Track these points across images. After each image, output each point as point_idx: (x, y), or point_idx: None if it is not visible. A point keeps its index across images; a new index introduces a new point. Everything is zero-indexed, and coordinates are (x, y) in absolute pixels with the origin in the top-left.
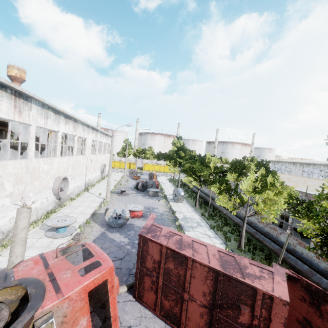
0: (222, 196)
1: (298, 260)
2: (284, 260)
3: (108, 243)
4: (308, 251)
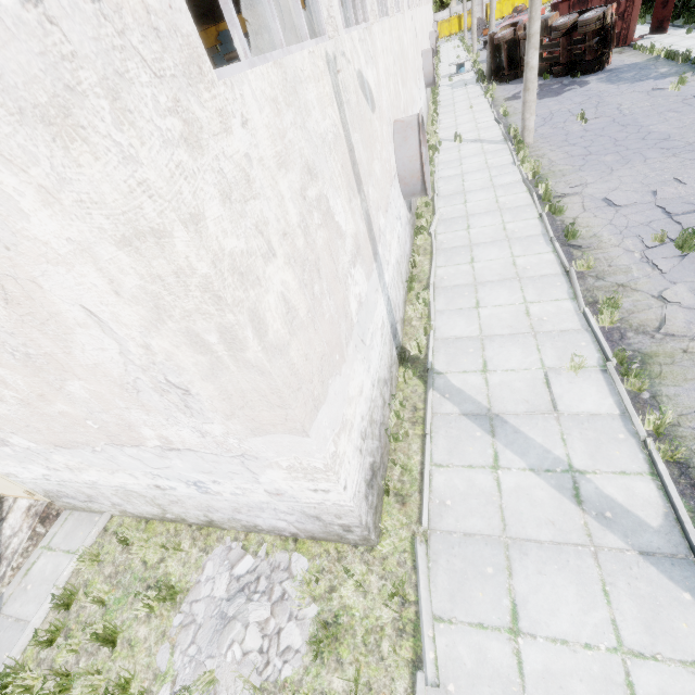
0: None
1: None
2: None
3: None
4: None
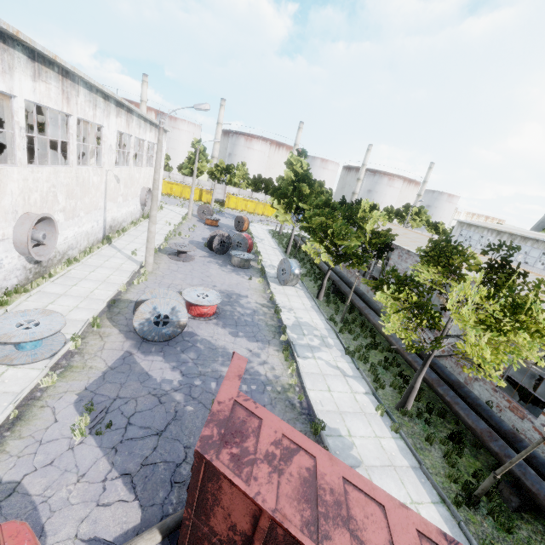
0: (397, 315)
1: (528, 467)
2: (496, 457)
3: (135, 385)
4: (528, 427)
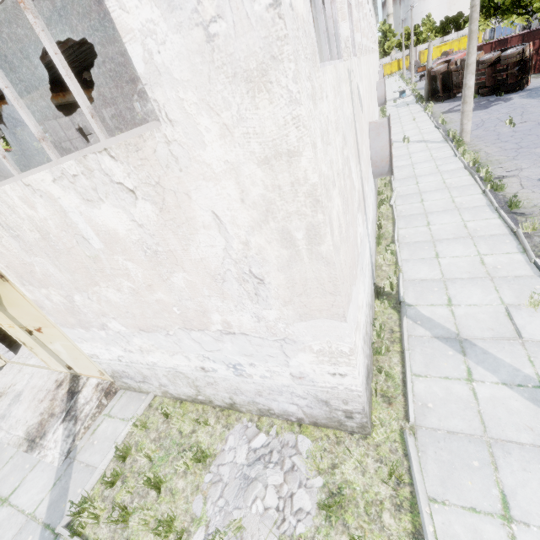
0: None
1: None
2: None
3: None
4: None
